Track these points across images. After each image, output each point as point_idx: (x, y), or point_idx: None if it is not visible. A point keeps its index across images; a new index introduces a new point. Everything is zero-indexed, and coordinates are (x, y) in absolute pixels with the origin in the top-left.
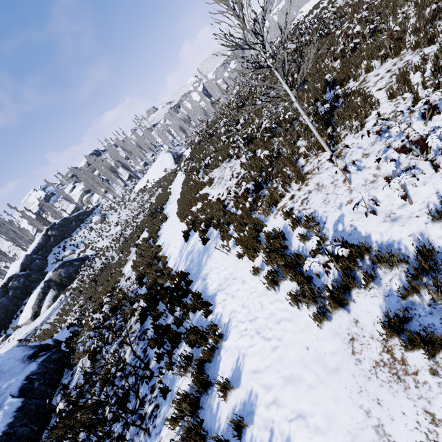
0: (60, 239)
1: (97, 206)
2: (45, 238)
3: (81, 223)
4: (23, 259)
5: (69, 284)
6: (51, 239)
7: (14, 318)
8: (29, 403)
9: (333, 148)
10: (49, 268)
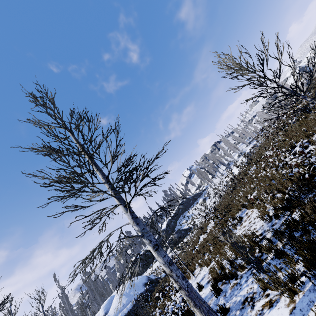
0: (184, 210)
1: (205, 189)
2: (178, 209)
3: (195, 201)
4: (167, 221)
5: (177, 243)
6: (180, 210)
7: None
8: (136, 305)
9: (202, 267)
10: (176, 228)
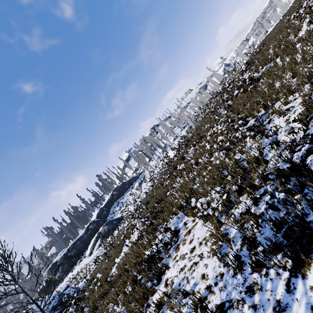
0: (118, 196)
1: (142, 172)
2: (112, 196)
3: (131, 185)
4: (98, 211)
5: (108, 236)
6: (114, 196)
7: (87, 249)
8: None
9: None
10: (108, 217)
